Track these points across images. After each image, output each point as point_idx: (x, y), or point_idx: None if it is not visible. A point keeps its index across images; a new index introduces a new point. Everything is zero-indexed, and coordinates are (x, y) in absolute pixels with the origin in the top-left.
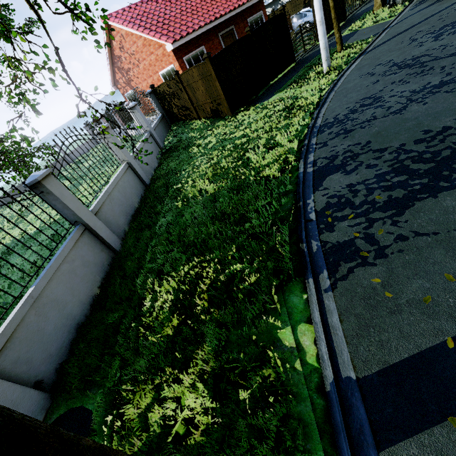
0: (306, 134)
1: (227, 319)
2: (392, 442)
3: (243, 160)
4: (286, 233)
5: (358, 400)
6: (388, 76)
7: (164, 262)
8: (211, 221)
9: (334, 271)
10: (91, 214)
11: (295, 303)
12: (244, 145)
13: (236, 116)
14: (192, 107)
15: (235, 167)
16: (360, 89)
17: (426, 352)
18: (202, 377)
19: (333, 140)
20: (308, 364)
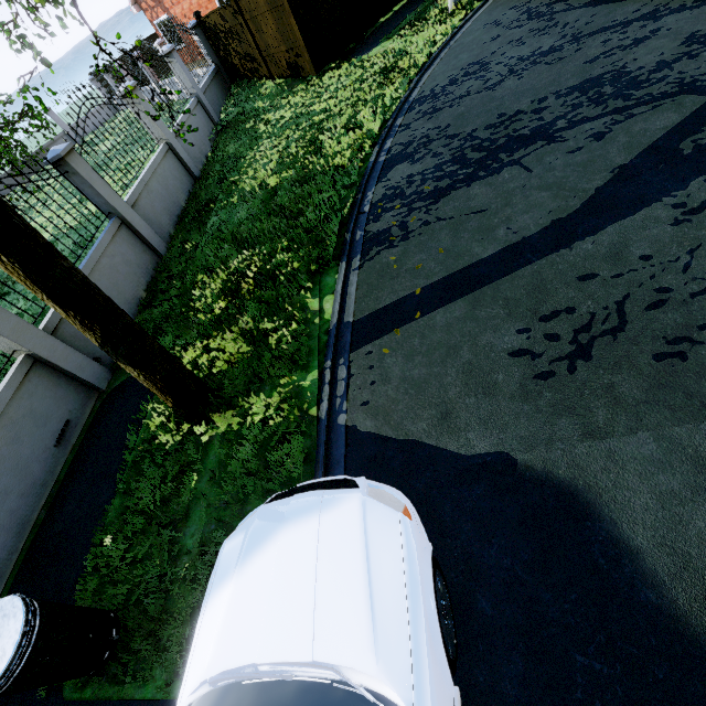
0: (393, 111)
1: (268, 297)
2: (359, 348)
3: (316, 145)
4: (335, 224)
5: (349, 332)
6: (511, 30)
7: (214, 260)
8: (269, 218)
9: (366, 254)
10: (127, 206)
11: (328, 282)
12: (322, 124)
13: (322, 77)
14: (260, 57)
15: (306, 154)
16: (475, 48)
17: (401, 299)
18: (242, 336)
19: (418, 122)
20: (325, 319)
